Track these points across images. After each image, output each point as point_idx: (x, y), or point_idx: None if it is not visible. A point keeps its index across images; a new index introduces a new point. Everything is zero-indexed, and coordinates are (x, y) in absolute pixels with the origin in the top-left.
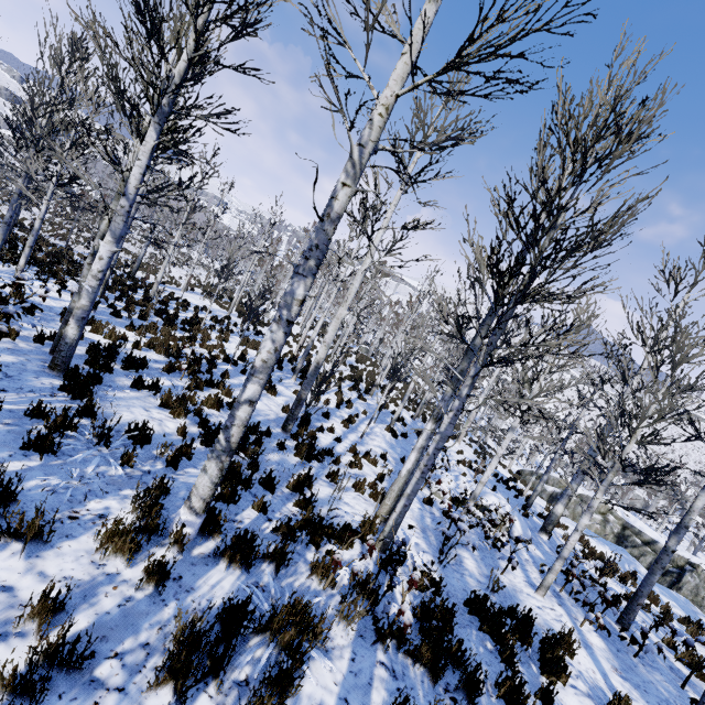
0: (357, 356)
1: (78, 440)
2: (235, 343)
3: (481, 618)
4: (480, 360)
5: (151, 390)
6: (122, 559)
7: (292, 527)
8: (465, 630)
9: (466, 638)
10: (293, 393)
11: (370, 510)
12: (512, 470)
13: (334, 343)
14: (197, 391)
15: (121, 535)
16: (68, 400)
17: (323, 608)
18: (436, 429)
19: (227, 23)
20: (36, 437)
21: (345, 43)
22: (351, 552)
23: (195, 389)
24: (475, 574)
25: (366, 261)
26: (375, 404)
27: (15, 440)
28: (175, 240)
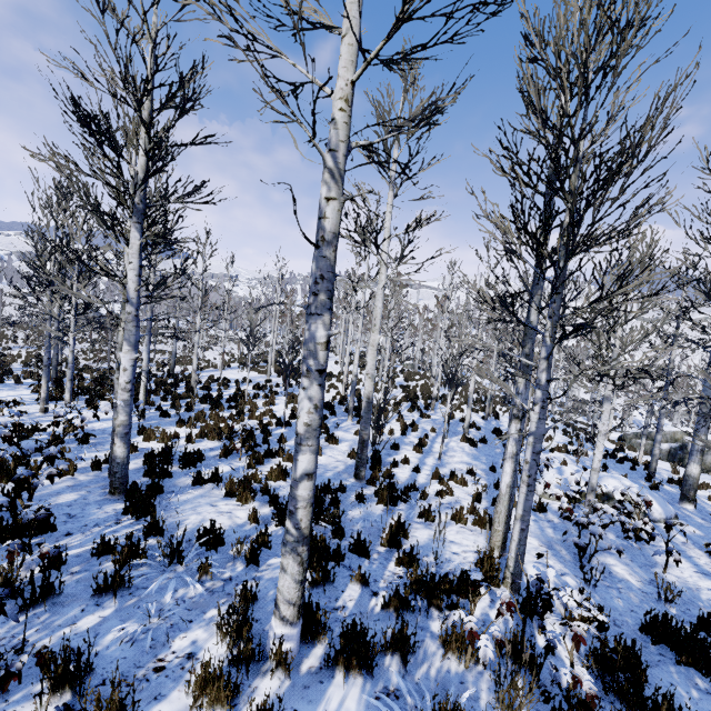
0: (404, 374)
1: (150, 565)
2: (282, 403)
3: (673, 646)
4: (548, 337)
5: (213, 482)
6: (222, 710)
7: (403, 597)
8: (660, 670)
9: (667, 682)
10: (354, 435)
11: (481, 541)
12: (612, 439)
13: (377, 369)
14: (259, 466)
15: (213, 682)
16: (134, 522)
17: (475, 698)
18: (523, 428)
19: (172, 107)
20: (104, 581)
21: (277, 53)
22: (480, 604)
23: (256, 465)
24: (633, 584)
25: (381, 278)
26: (440, 418)
27: (86, 589)
28: (198, 326)
